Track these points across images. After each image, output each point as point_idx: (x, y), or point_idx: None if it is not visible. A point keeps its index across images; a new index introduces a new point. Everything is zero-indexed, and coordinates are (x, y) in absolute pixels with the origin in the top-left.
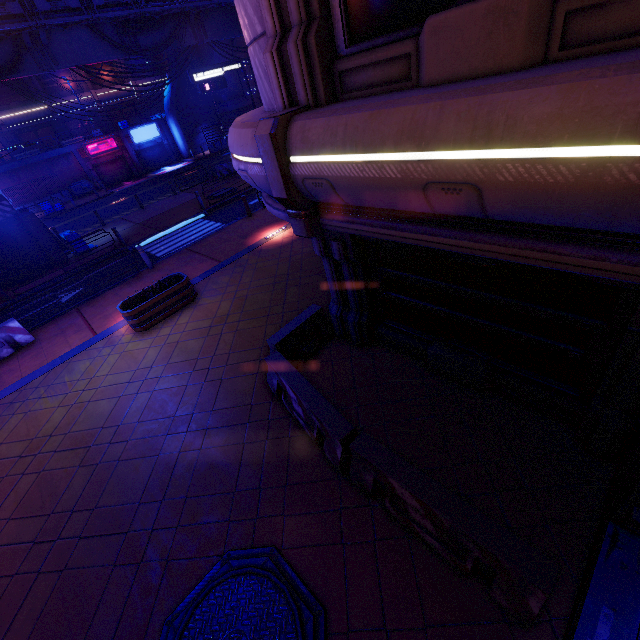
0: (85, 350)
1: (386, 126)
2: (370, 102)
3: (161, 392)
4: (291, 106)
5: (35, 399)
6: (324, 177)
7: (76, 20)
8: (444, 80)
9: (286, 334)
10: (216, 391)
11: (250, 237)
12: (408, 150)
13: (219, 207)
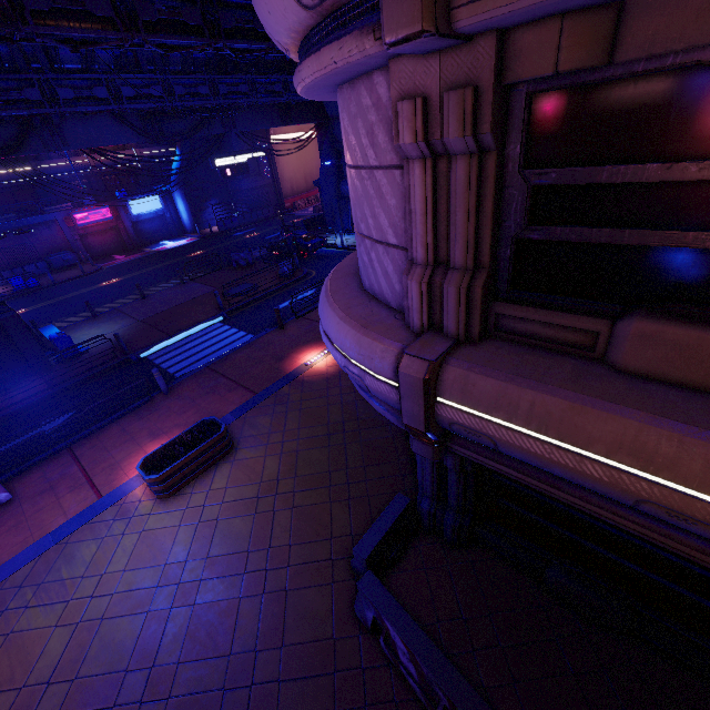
0: (88, 523)
1: (596, 429)
2: (563, 385)
3: (205, 608)
4: (429, 328)
5: (19, 609)
6: (487, 434)
7: (101, 109)
8: (646, 374)
9: (376, 542)
10: (282, 611)
11: (287, 360)
12: (626, 464)
13: (240, 308)
